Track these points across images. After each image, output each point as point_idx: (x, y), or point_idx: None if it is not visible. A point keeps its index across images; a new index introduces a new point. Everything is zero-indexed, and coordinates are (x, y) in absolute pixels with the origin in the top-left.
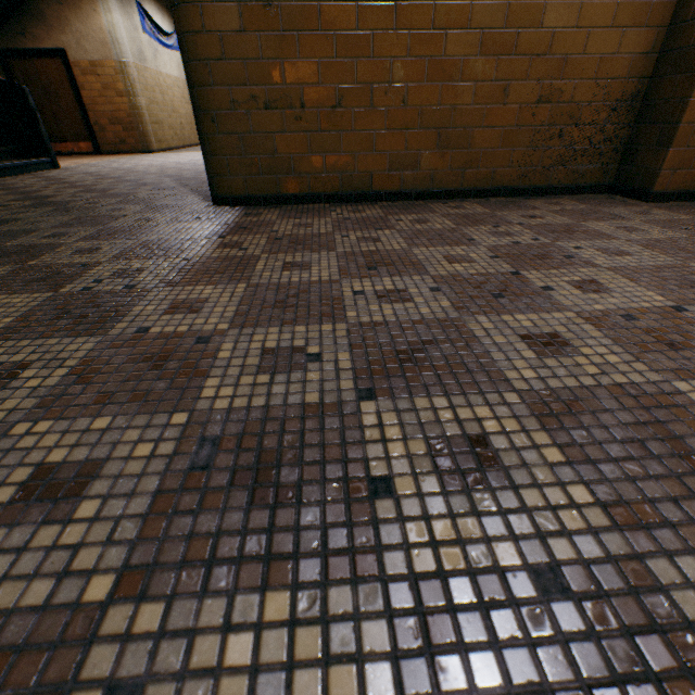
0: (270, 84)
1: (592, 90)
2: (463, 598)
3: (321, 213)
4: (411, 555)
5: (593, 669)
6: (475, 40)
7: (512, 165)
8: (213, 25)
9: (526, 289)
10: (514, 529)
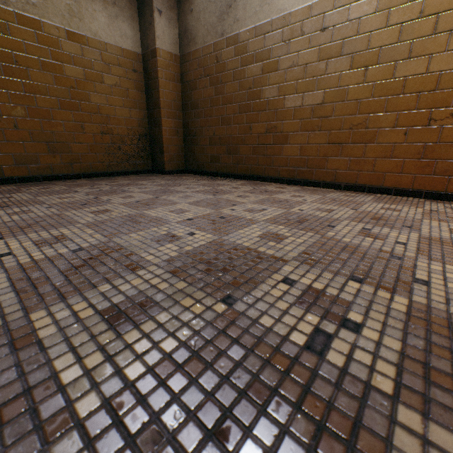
0: None
1: (127, 131)
2: (42, 261)
3: None
4: (20, 262)
5: (86, 257)
6: (55, 102)
7: (100, 161)
8: None
9: (100, 201)
10: (69, 247)
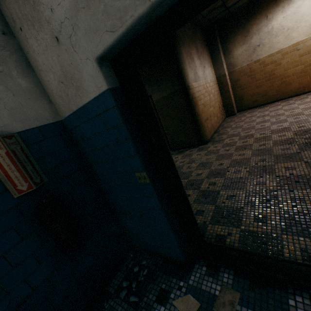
0: (205, 116)
1: (220, 105)
2: None
3: (224, 132)
4: None
5: None
6: (214, 102)
7: (221, 118)
8: (200, 109)
9: (276, 115)
10: None
